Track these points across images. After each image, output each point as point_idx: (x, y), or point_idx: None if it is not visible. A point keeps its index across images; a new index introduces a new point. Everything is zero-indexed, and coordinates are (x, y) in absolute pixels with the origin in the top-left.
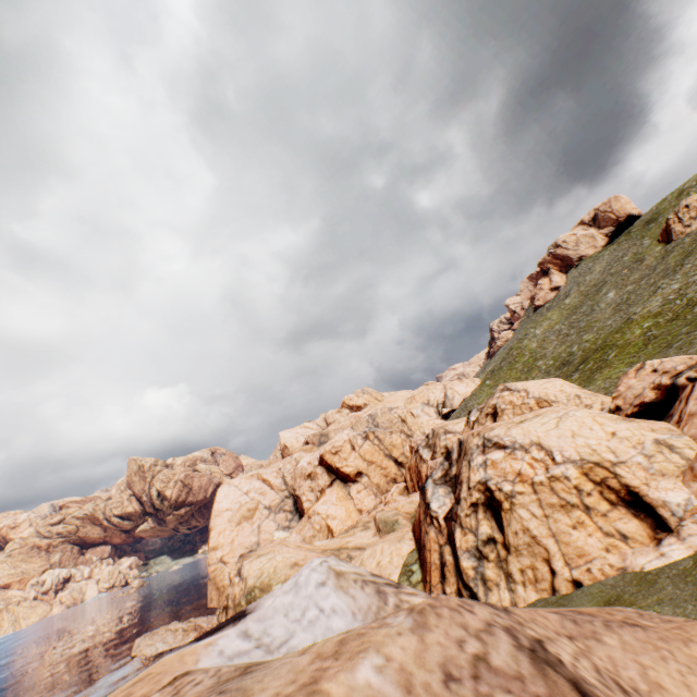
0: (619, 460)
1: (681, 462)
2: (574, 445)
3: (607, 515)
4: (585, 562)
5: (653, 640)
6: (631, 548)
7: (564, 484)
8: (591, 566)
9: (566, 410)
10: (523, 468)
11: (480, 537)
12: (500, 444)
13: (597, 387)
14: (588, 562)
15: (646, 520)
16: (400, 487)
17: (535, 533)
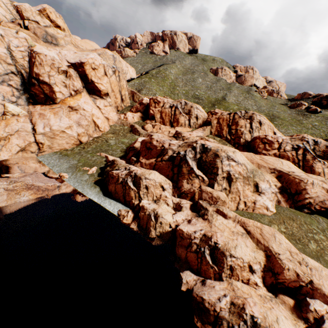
0: None
1: None
2: None
3: None
4: None
5: None
6: None
7: None
8: None
9: None
10: None
11: None
12: None
13: None
14: None
15: None
16: (136, 116)
17: None
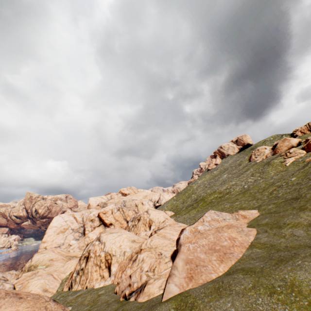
0: (115, 254)
1: (122, 259)
2: (109, 247)
3: (103, 270)
4: (91, 282)
5: (15, 300)
6: (100, 280)
7: (99, 258)
8: (91, 283)
9: (124, 233)
10: (97, 249)
11: (81, 267)
12: (100, 239)
13: (184, 216)
14: (92, 282)
15: (109, 273)
16: None
17: (89, 270)
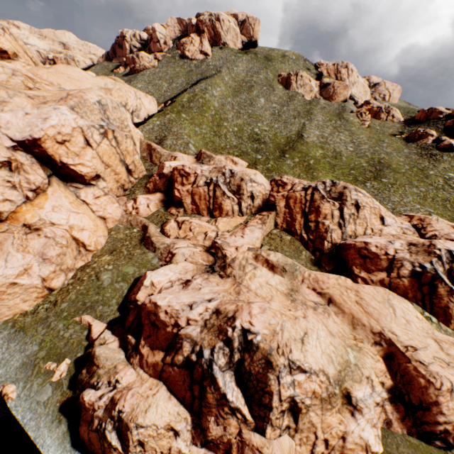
0: None
1: None
2: None
3: None
4: None
5: None
6: None
7: None
8: None
9: None
10: None
11: None
12: None
13: None
14: None
15: None
16: (154, 201)
17: None
